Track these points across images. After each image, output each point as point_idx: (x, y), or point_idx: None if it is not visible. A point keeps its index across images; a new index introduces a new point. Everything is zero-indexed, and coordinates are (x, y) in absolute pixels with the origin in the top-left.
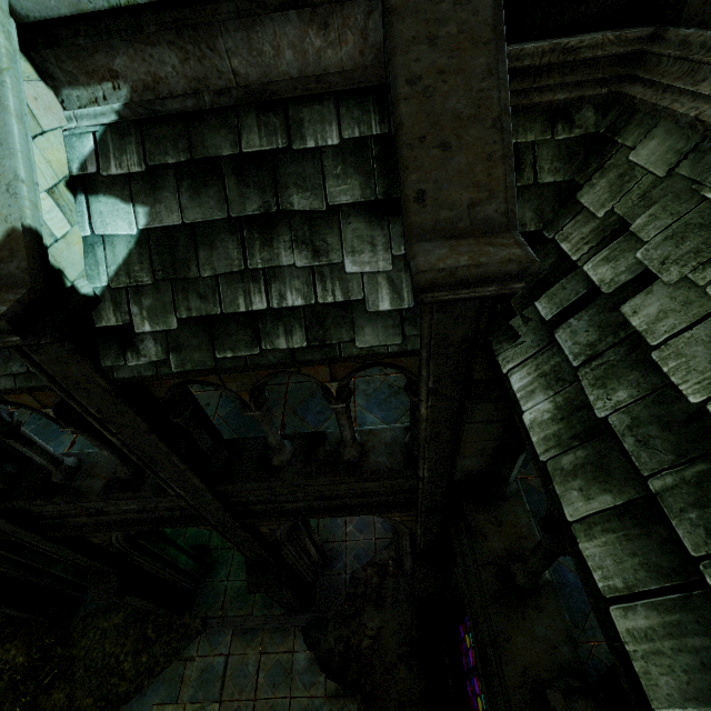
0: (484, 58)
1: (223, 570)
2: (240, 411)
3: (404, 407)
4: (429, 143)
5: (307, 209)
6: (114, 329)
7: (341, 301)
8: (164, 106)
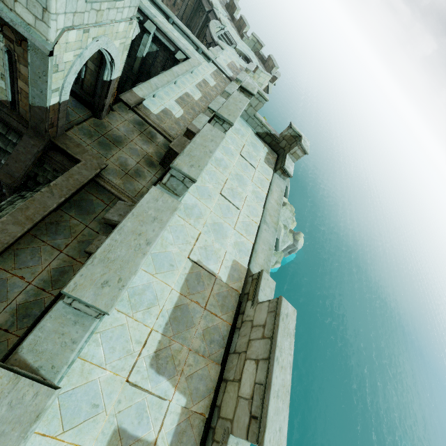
0: (31, 157)
1: None
2: None
3: None
4: (14, 159)
5: (1, 146)
6: None
7: None
8: None
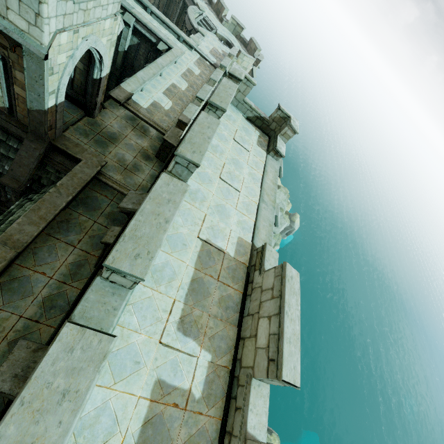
0: (33, 160)
1: None
2: None
3: None
4: (18, 164)
5: (3, 153)
6: None
7: (0, 171)
8: None
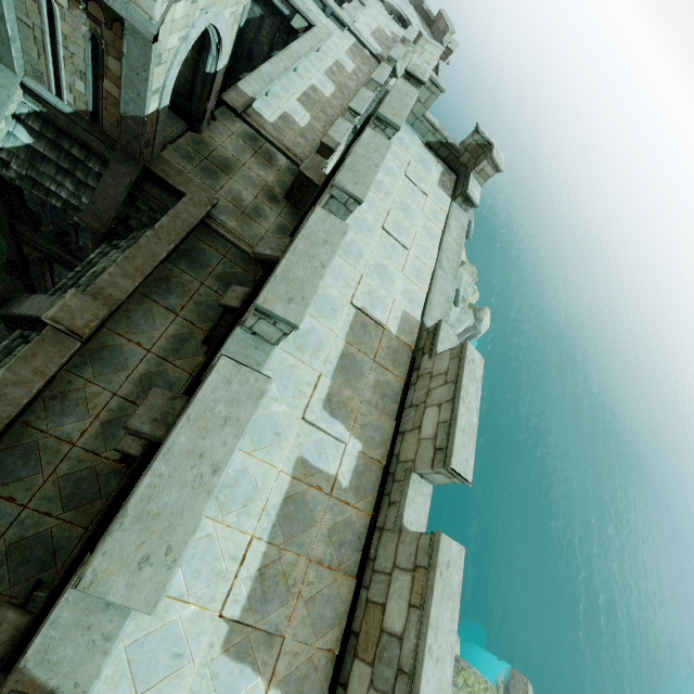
0: (122, 190)
1: None
2: None
3: None
4: (102, 195)
5: (80, 178)
6: (3, 159)
7: (76, 205)
8: (57, 121)
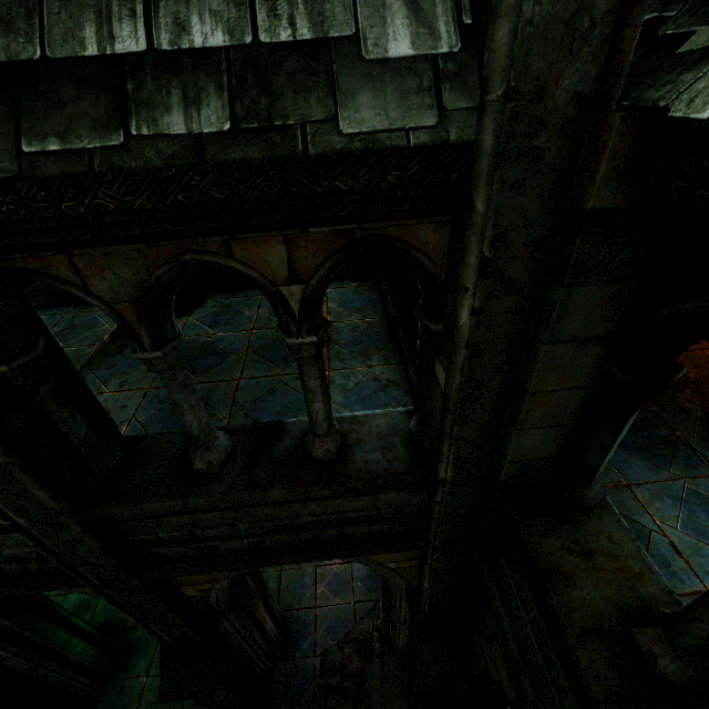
0: None
1: (143, 660)
2: (168, 414)
3: (397, 403)
4: None
5: None
6: None
7: (308, 39)
8: None
